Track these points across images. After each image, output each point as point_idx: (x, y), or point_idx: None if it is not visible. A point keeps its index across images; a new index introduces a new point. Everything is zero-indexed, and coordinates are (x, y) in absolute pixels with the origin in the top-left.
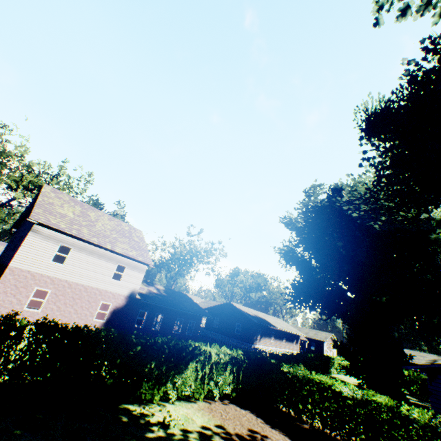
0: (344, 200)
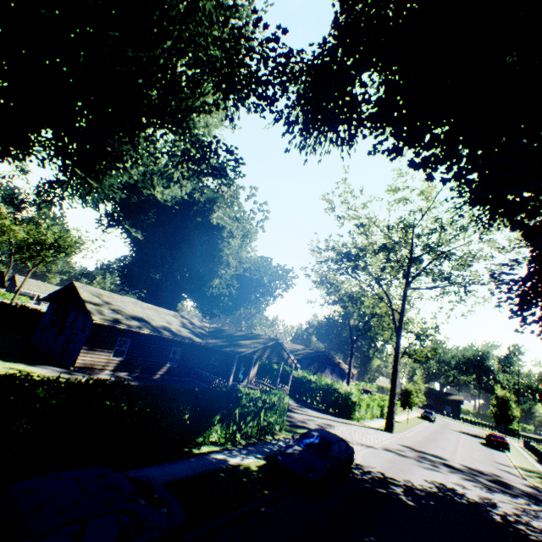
0: (123, 183)
